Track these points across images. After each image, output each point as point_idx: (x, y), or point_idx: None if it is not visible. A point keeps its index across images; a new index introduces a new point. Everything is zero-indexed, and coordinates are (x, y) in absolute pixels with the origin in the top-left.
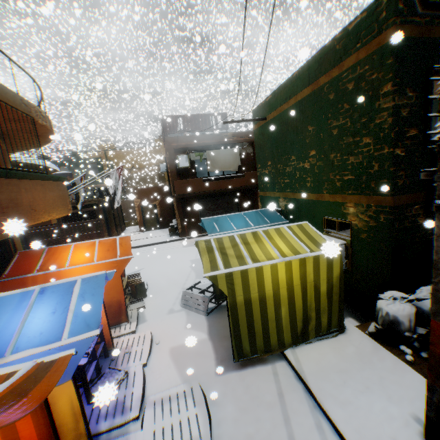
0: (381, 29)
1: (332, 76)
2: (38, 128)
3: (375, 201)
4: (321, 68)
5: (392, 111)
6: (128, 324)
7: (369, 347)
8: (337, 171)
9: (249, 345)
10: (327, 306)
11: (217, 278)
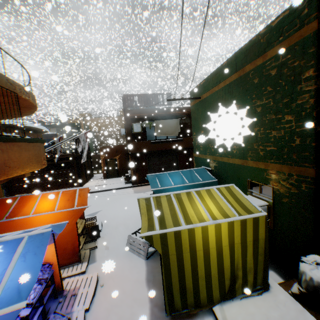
0: (302, 23)
1: (256, 64)
2: (23, 101)
3: (297, 171)
4: (247, 58)
5: (314, 93)
6: (80, 264)
7: (294, 310)
8: (260, 142)
9: (180, 300)
10: (253, 266)
11: (152, 238)
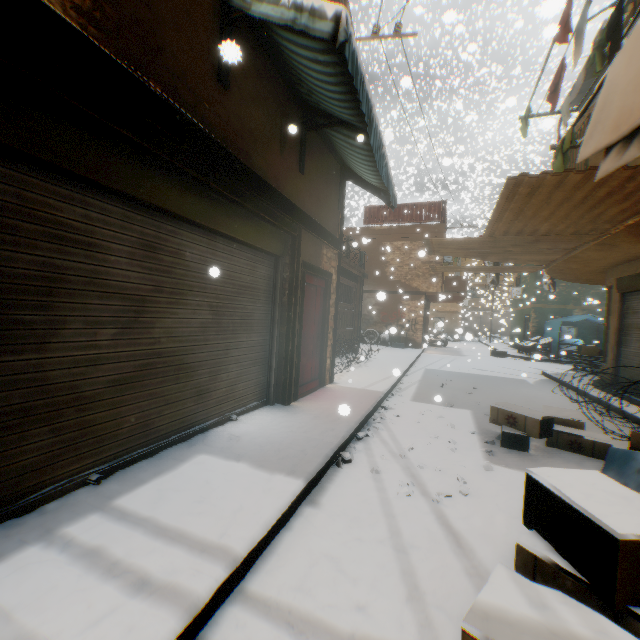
0: None
1: None
2: None
3: None
4: None
5: None
6: None
7: None
8: None
9: None
10: None
11: None
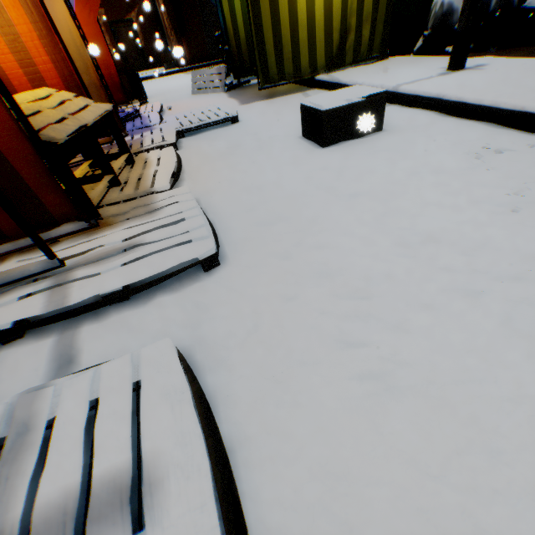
0: None
1: None
2: None
3: None
4: None
5: None
6: (130, 105)
7: (411, 60)
8: None
9: (275, 66)
10: (372, 11)
11: None
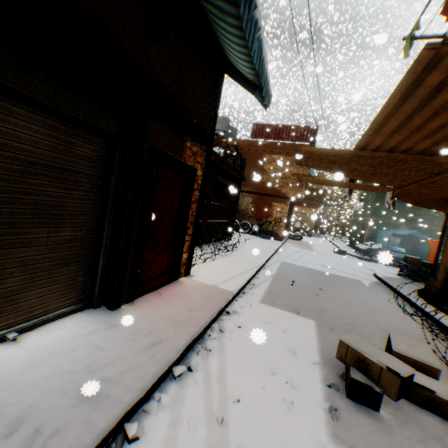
0: None
1: None
2: None
3: None
4: None
5: None
6: None
7: None
8: None
9: None
10: None
11: None
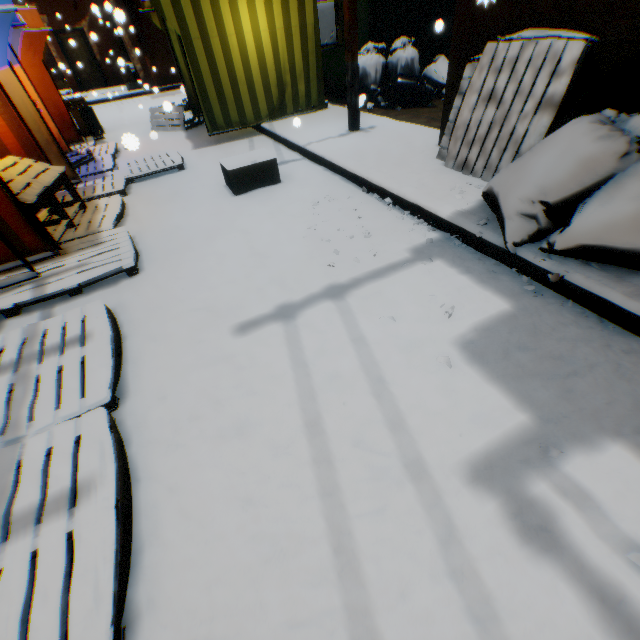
0: None
1: None
2: None
3: None
4: None
5: None
6: (85, 143)
7: (342, 112)
8: None
9: (222, 115)
10: (303, 70)
11: (162, 7)
